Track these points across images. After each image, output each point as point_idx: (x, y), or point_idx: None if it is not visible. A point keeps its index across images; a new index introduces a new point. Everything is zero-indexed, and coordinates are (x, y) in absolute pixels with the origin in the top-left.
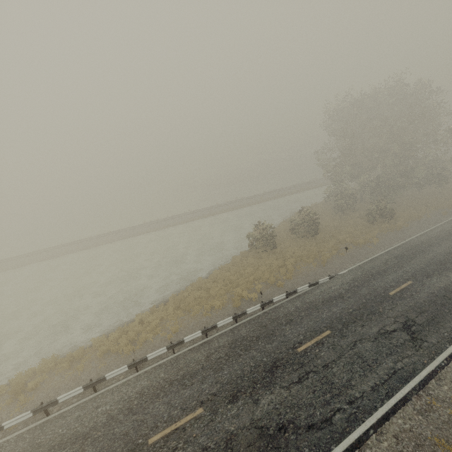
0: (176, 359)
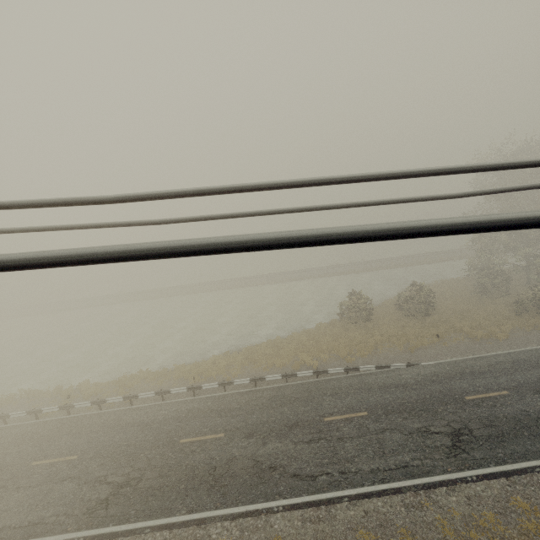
0: (224, 396)
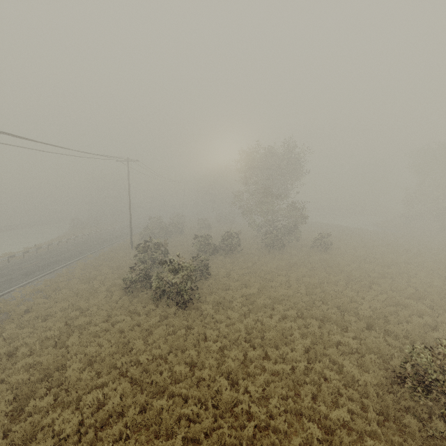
0: (85, 238)
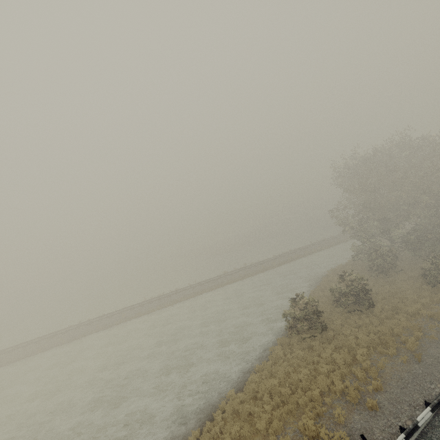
0: None
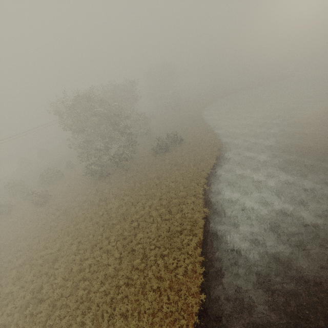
0: None
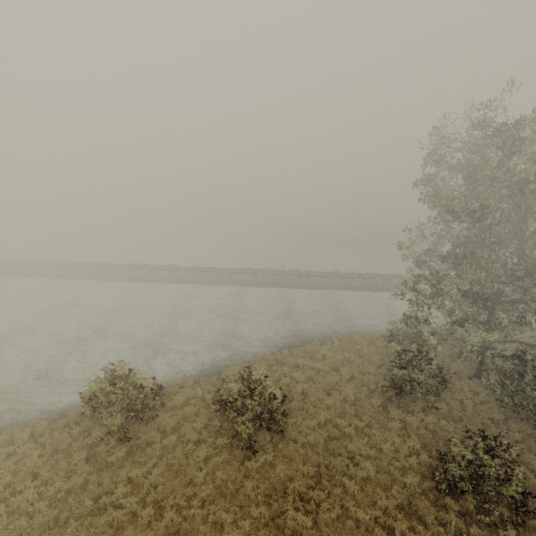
0: None
